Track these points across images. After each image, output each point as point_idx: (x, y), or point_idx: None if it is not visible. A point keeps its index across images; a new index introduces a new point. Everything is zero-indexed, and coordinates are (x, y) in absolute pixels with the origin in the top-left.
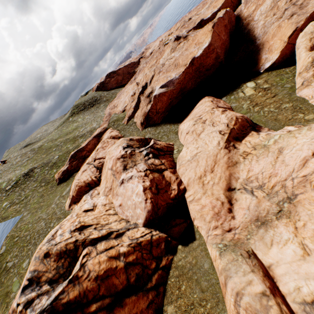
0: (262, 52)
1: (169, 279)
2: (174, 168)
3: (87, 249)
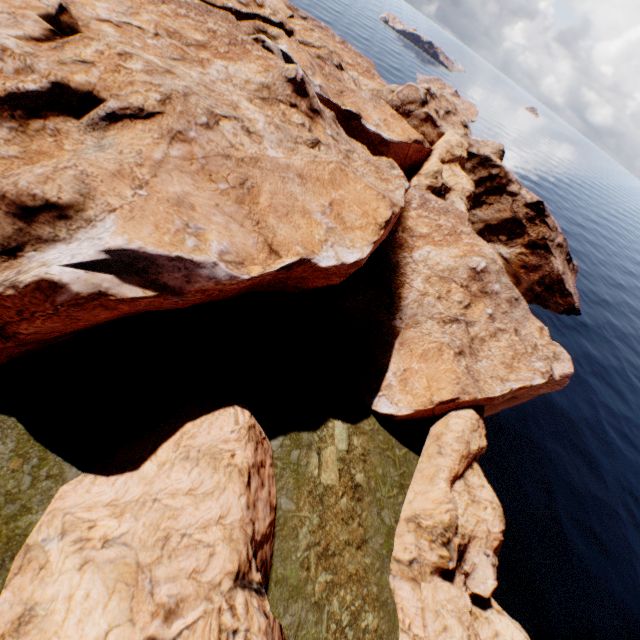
0: (392, 358)
1: None
2: None
3: None
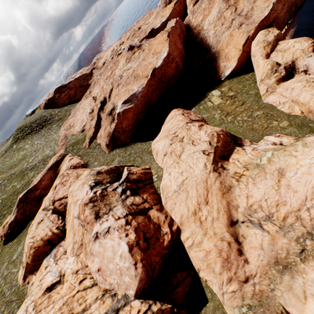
0: (219, 60)
1: None
2: (159, 202)
3: None
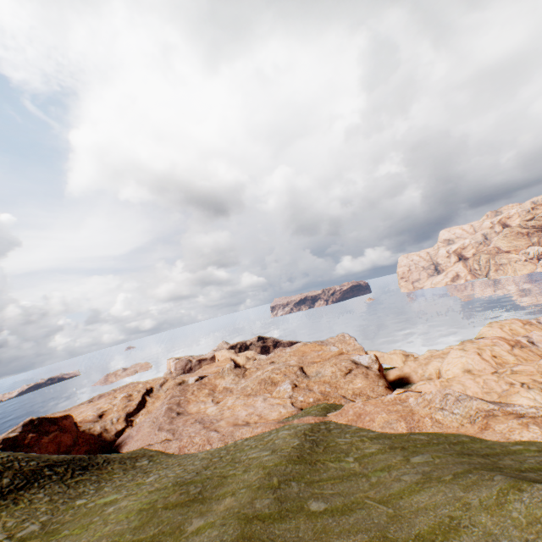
0: None
1: None
2: None
3: None
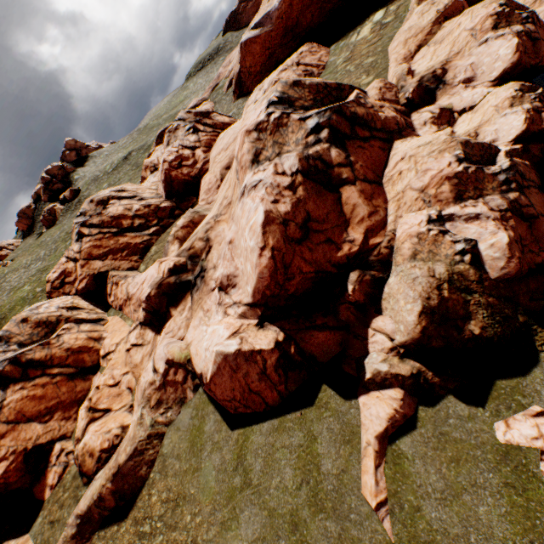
0: None
1: (163, 234)
2: (211, 148)
3: (113, 201)
